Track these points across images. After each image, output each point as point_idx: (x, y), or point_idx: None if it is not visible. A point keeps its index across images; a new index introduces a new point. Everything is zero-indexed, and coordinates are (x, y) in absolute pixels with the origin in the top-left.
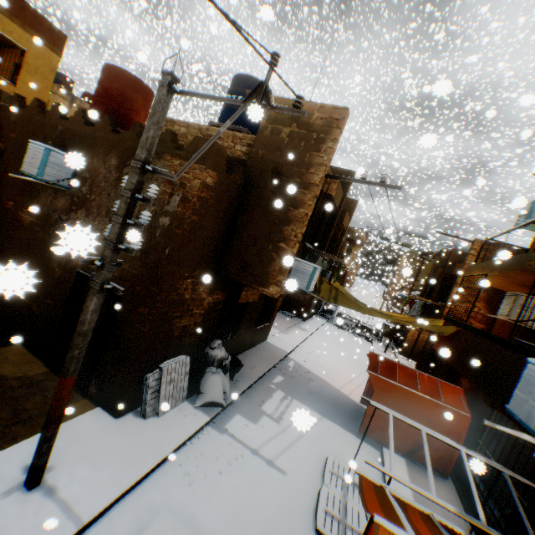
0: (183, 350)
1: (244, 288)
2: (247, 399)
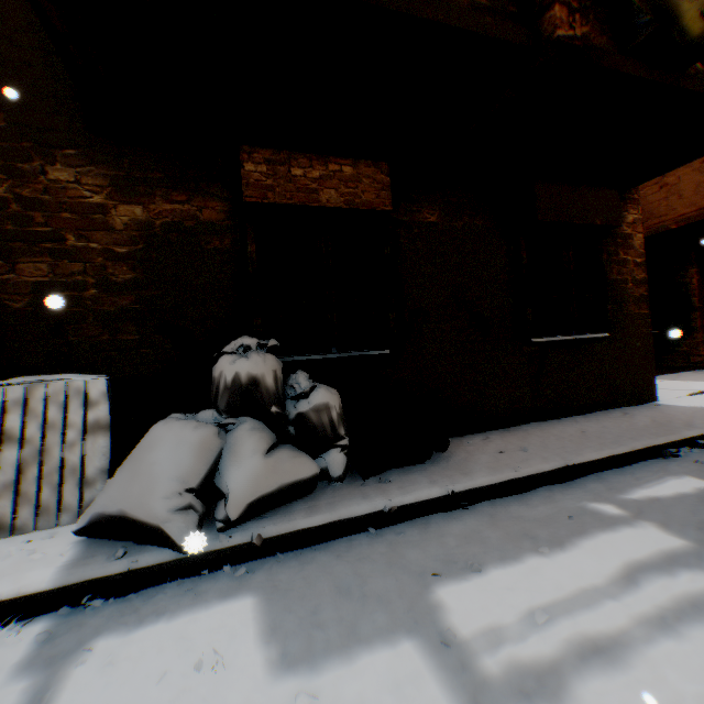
0: (102, 366)
1: (248, 153)
2: (387, 548)
